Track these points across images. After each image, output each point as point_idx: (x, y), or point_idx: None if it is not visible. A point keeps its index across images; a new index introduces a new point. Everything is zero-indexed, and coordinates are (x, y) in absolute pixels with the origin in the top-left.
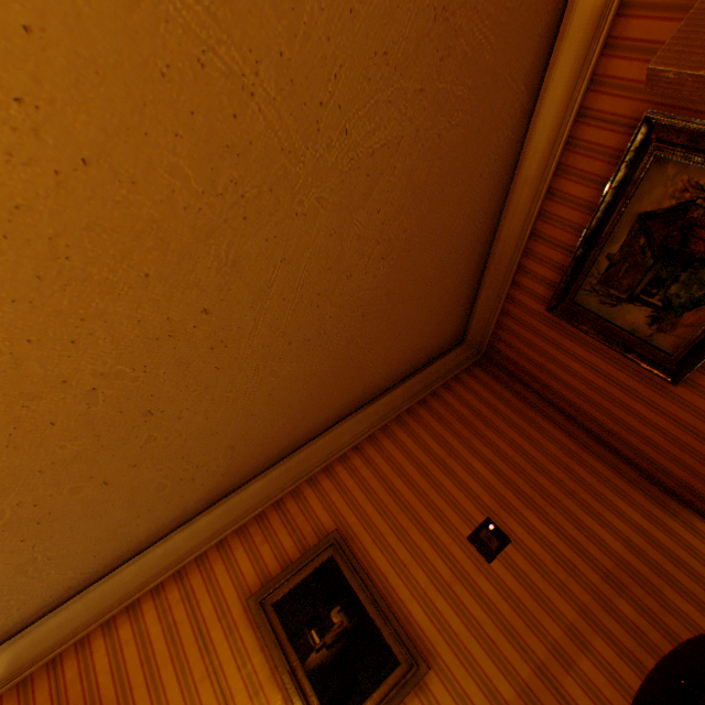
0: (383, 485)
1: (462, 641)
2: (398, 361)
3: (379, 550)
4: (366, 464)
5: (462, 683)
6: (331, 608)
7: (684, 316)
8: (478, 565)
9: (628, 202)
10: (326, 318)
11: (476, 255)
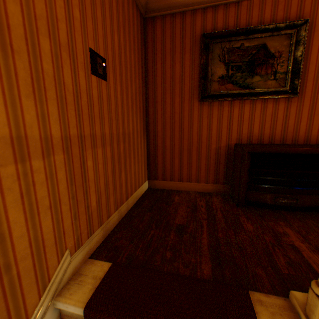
0: None
1: (44, 79)
2: None
3: None
4: None
5: (23, 97)
6: None
7: (229, 85)
8: (86, 67)
9: (269, 37)
10: None
11: None
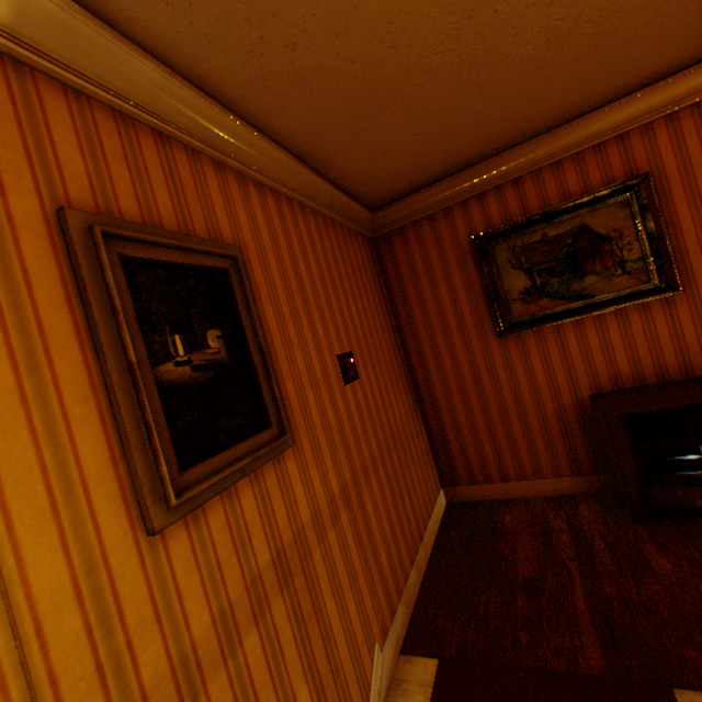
0: (291, 255)
1: (317, 434)
2: (368, 161)
3: (273, 310)
4: (280, 219)
5: (310, 468)
6: (209, 327)
7: (543, 300)
8: (339, 382)
9: (588, 213)
10: (496, 6)
11: (485, 151)
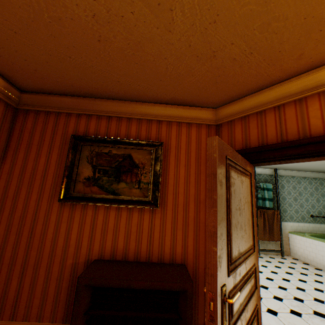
0: None
1: None
2: None
3: None
4: None
5: None
6: None
7: (95, 187)
8: None
9: (134, 149)
10: None
11: (94, 91)
